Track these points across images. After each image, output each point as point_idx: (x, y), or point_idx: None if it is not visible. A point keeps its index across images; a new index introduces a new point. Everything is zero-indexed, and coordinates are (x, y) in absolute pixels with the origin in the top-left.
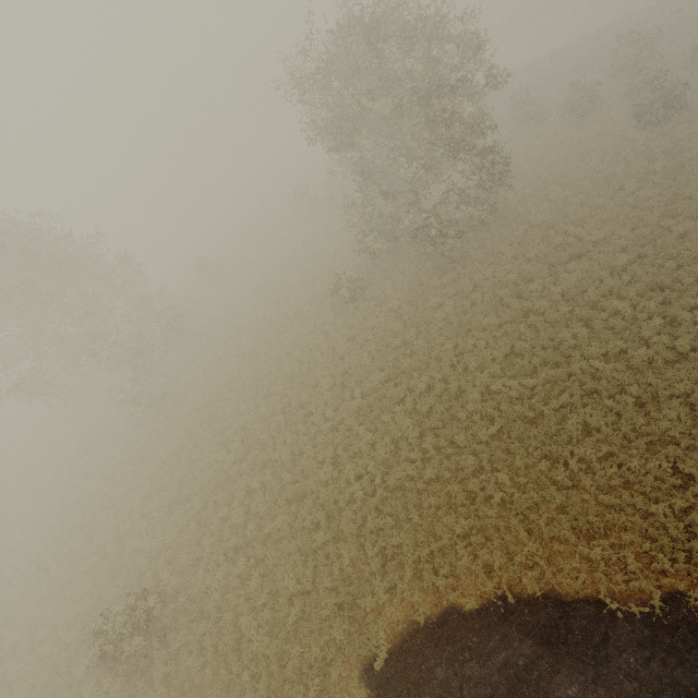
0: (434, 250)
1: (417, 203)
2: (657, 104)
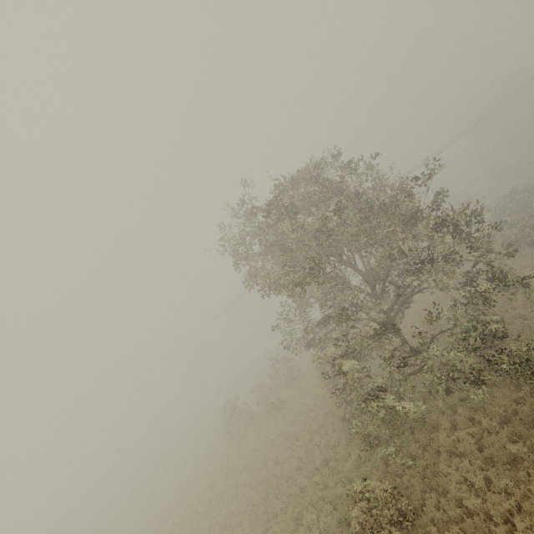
0: (484, 391)
1: (405, 343)
2: (524, 231)
